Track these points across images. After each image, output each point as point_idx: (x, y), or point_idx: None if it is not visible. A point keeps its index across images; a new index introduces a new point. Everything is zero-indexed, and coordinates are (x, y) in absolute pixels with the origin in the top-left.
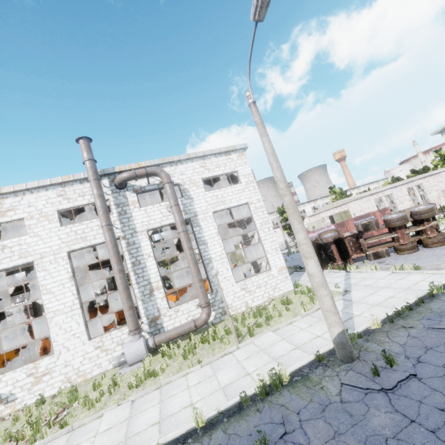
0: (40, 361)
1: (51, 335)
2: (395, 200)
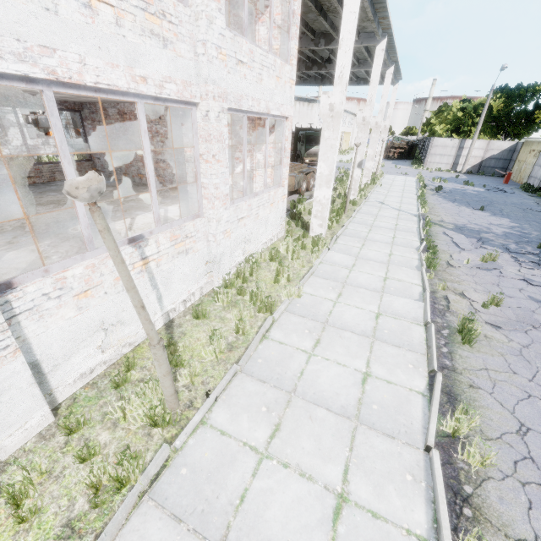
0: (1, 140)
1: (6, 127)
2: None
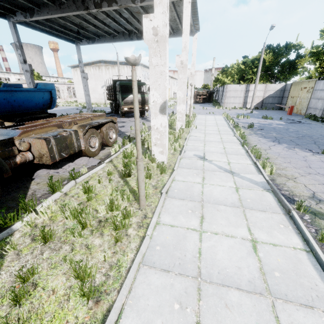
0: None
1: None
2: (60, 90)
